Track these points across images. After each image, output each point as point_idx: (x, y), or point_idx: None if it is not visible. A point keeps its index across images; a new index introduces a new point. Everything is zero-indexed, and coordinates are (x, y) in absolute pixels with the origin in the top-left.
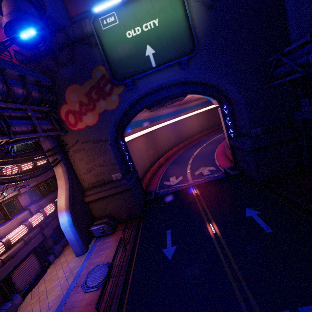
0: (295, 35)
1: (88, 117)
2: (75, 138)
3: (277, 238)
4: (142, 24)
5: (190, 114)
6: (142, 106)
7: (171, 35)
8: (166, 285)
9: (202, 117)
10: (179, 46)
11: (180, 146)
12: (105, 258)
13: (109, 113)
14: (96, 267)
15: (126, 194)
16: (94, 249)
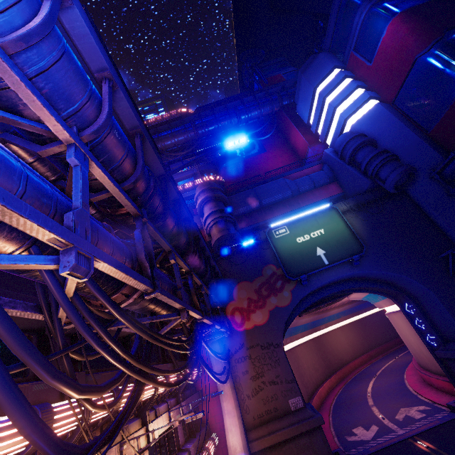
0: None
1: (257, 315)
2: (239, 342)
3: None
4: (309, 233)
5: (332, 327)
6: (308, 304)
7: (338, 239)
8: None
9: (350, 332)
10: (347, 247)
11: (332, 379)
12: None
13: (281, 310)
14: None
15: (315, 438)
16: None
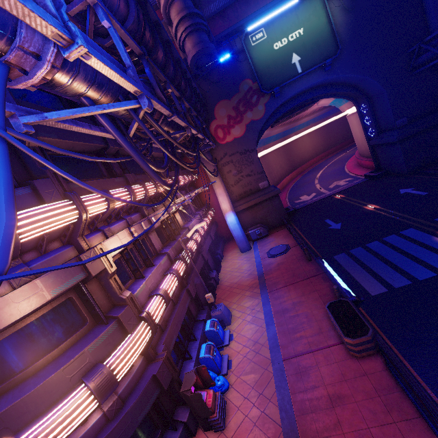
0: (435, 23)
1: (236, 130)
2: (223, 152)
3: (432, 194)
4: (288, 35)
5: (300, 134)
6: (279, 115)
7: (315, 41)
8: (345, 236)
9: (315, 137)
10: (323, 50)
11: (293, 173)
12: (274, 245)
13: (256, 123)
14: (272, 248)
15: (274, 201)
16: (257, 245)
